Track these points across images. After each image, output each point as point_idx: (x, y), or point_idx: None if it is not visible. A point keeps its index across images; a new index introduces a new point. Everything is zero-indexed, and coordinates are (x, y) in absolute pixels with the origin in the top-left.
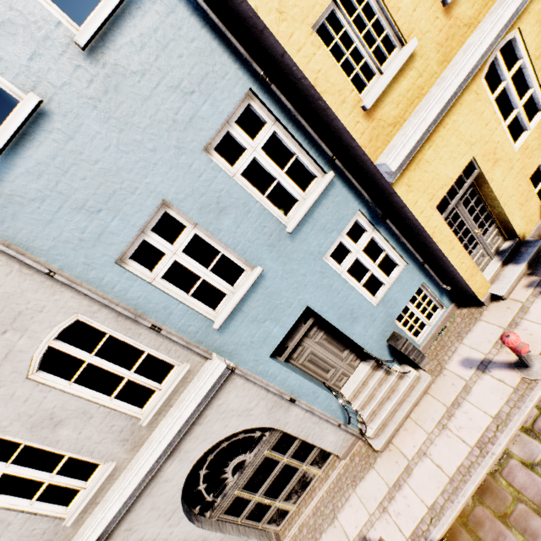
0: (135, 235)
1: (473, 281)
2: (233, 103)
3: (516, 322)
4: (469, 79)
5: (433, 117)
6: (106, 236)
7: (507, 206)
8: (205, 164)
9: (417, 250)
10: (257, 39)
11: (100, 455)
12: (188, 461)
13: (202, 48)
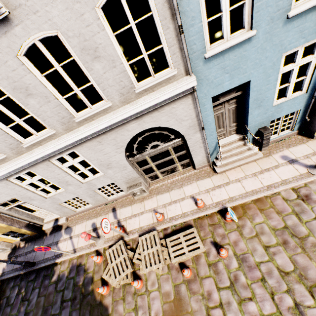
0: None
1: None
2: None
3: None
4: None
5: None
6: None
7: None
8: None
9: None
10: None
11: (107, 94)
12: (141, 127)
13: None
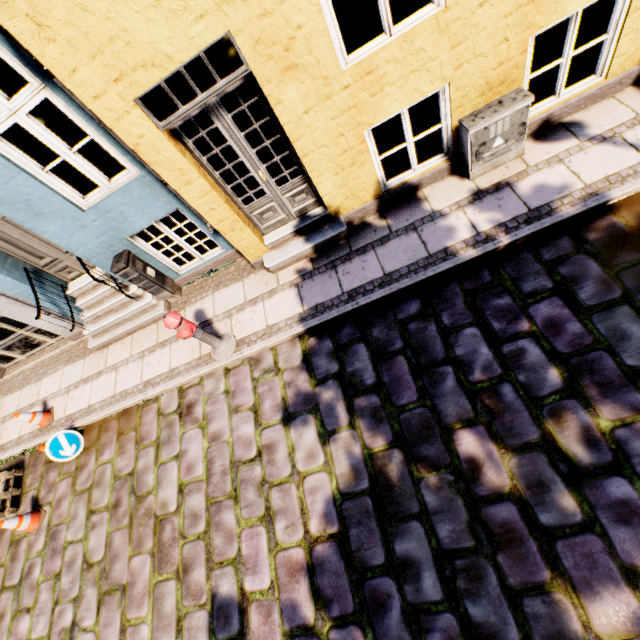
0: None
1: (237, 237)
2: None
3: (257, 301)
4: None
5: None
6: None
7: (311, 159)
8: None
9: None
10: None
11: None
12: None
13: None
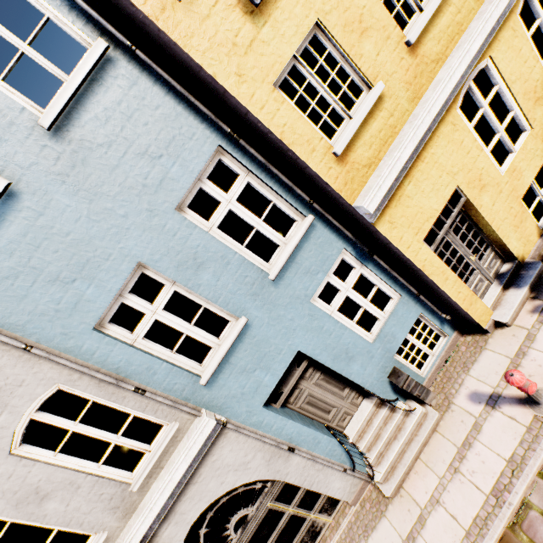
0: (113, 299)
1: (473, 309)
2: (203, 161)
3: (523, 351)
4: (443, 112)
5: (408, 156)
6: (82, 304)
7: (501, 230)
8: (179, 223)
9: (410, 281)
10: (220, 100)
11: (90, 525)
12: (184, 524)
13: (167, 114)
